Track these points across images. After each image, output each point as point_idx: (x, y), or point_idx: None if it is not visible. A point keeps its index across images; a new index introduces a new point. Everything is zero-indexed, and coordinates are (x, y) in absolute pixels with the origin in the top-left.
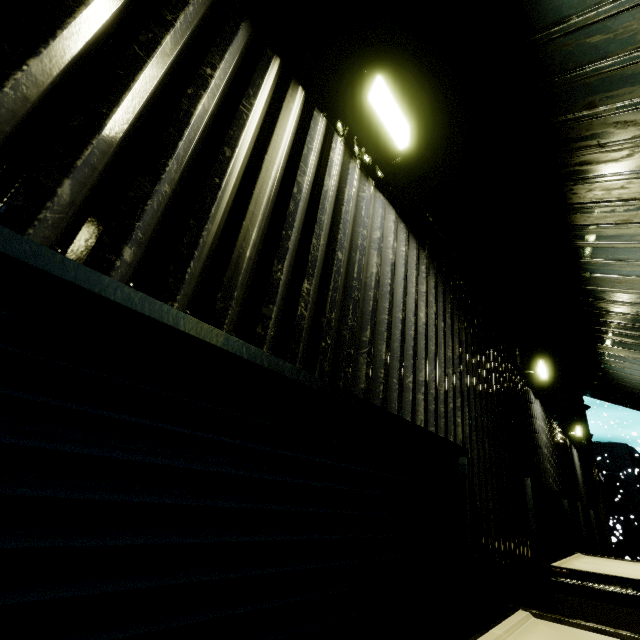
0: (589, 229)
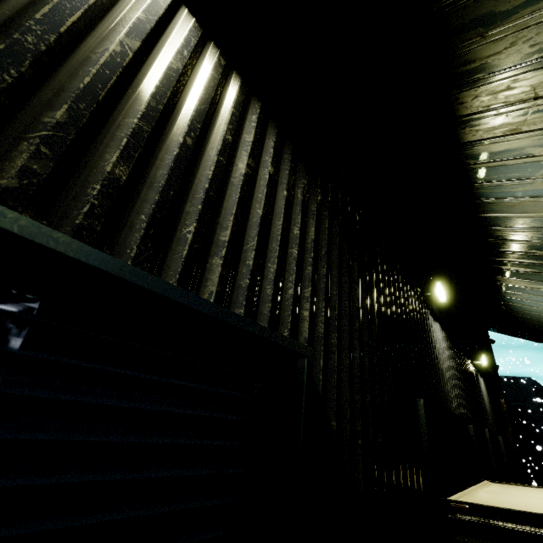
0: (479, 146)
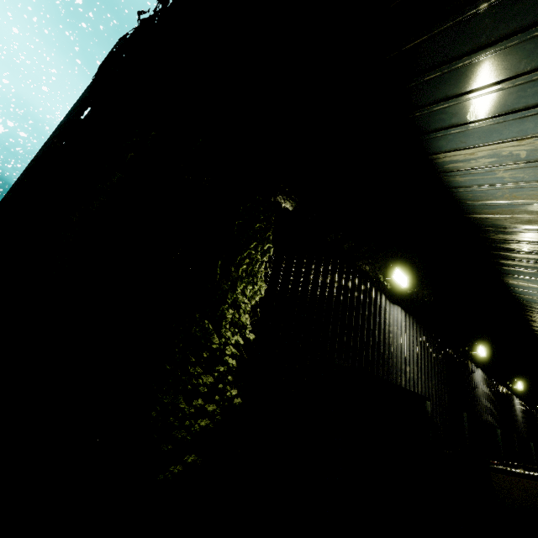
0: None
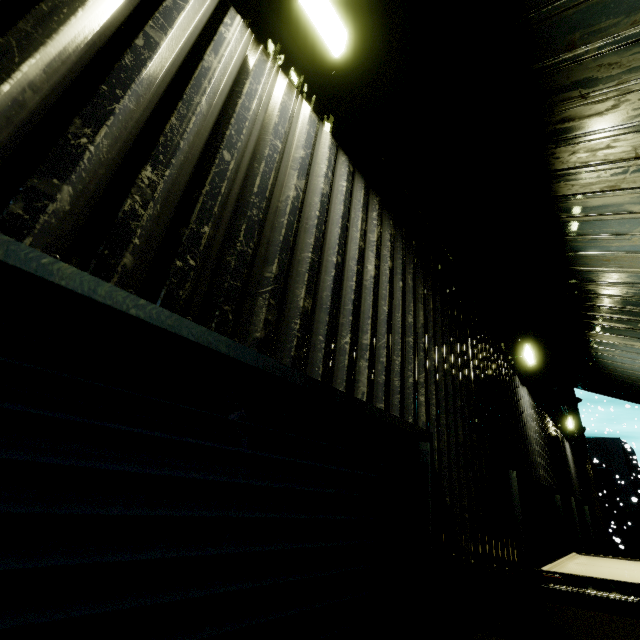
0: (574, 200)
